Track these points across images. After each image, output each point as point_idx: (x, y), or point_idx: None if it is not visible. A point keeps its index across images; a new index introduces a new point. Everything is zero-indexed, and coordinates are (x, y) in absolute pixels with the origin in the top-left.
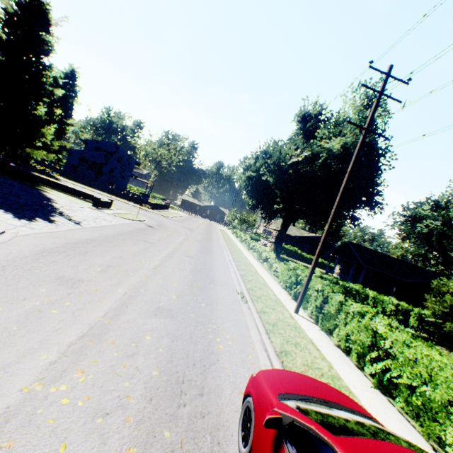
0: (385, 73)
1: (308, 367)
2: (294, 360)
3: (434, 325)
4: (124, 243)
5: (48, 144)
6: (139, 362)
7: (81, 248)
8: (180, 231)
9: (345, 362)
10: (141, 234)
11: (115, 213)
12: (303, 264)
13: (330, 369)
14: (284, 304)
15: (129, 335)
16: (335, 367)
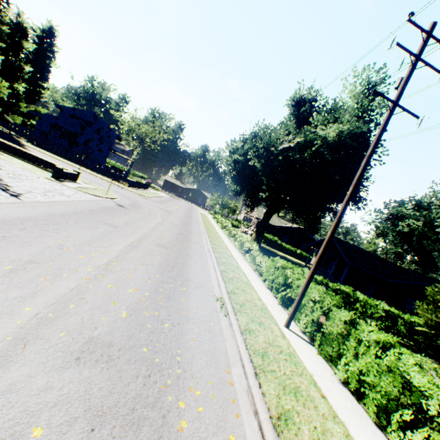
0: (426, 32)
1: None
2: (299, 434)
3: (421, 333)
4: (74, 226)
5: (15, 105)
6: None
7: None
8: (156, 213)
9: (360, 416)
10: (105, 214)
11: (79, 187)
12: (282, 254)
13: None
14: (272, 312)
15: None
16: (352, 435)
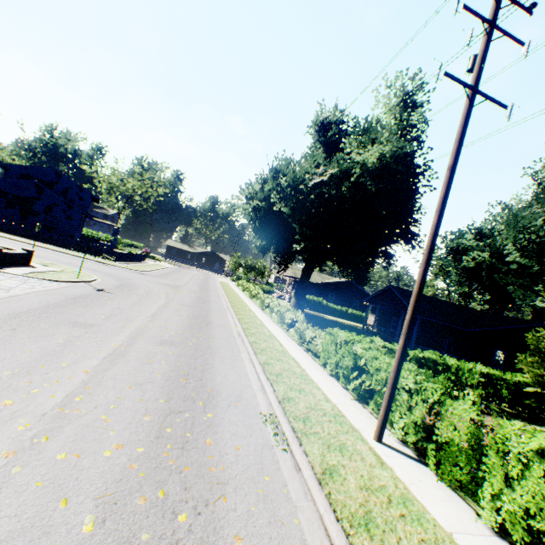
0: None
1: None
2: None
3: (529, 394)
4: (7, 340)
5: None
6: None
7: None
8: (157, 291)
9: None
10: (71, 309)
11: (32, 272)
12: (332, 318)
13: None
14: (350, 419)
15: None
16: None
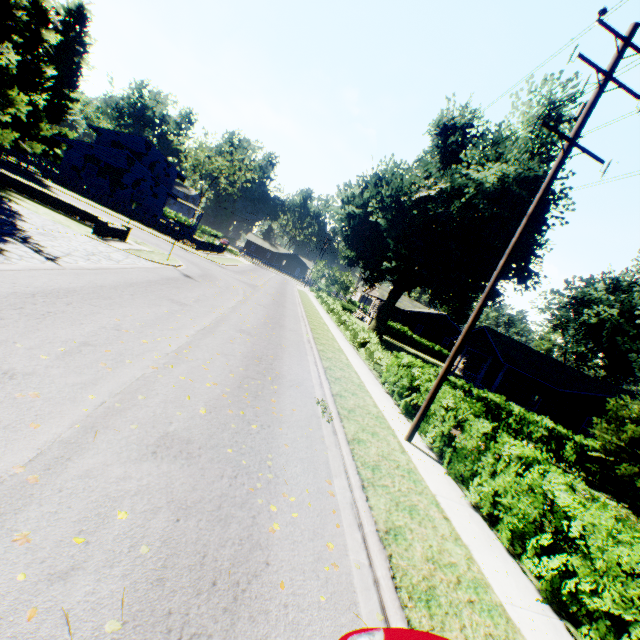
0: (623, 38)
1: (435, 563)
2: (409, 550)
3: (597, 461)
4: (131, 302)
5: (33, 126)
6: (78, 596)
7: (38, 304)
8: (236, 287)
9: (489, 542)
10: (168, 288)
11: (130, 249)
12: (413, 352)
13: (469, 563)
14: (390, 423)
15: (76, 512)
16: (476, 558)
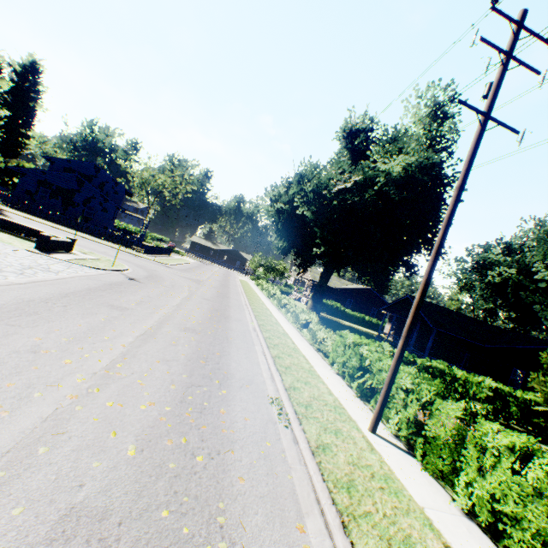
0: (516, 22)
1: None
2: None
3: (540, 414)
4: (61, 314)
5: None
6: None
7: None
8: (181, 284)
9: None
10: (109, 293)
11: (74, 259)
12: (348, 324)
13: None
14: (349, 411)
15: None
16: None
